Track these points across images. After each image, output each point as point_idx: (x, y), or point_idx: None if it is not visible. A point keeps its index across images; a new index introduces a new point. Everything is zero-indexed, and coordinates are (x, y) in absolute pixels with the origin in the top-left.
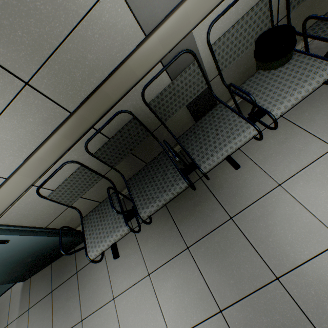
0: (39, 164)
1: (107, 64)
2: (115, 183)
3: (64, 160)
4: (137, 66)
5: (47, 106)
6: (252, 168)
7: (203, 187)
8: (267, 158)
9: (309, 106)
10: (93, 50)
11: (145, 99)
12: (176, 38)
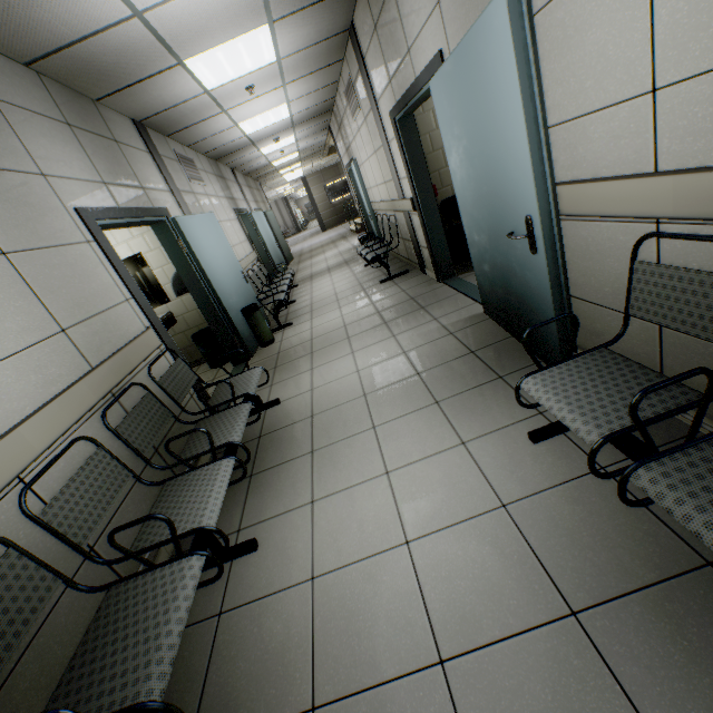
0: None
1: None
2: None
3: None
4: None
5: None
6: None
7: None
8: None
9: None
10: None
11: None
12: None
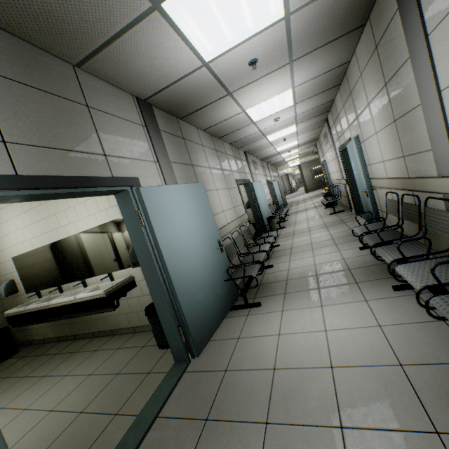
0: (391, 183)
1: (424, 173)
2: (410, 233)
3: (400, 192)
4: (428, 184)
5: (404, 168)
6: (388, 295)
7: (388, 276)
8: (393, 302)
9: (444, 336)
10: (422, 164)
11: (434, 205)
12: (447, 190)
